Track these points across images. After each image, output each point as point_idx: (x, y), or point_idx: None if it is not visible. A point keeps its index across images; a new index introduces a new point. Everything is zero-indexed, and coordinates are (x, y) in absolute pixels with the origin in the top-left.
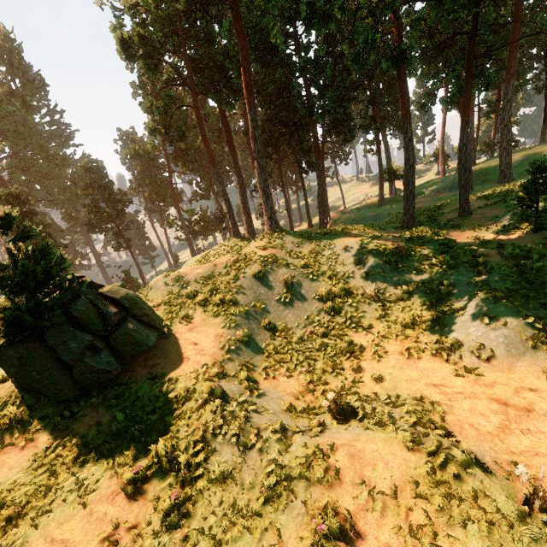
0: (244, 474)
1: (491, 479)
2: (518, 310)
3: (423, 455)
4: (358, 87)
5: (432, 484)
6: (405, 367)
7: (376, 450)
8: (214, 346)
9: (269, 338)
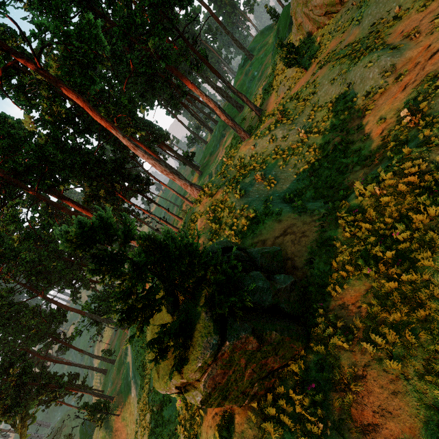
0: None
1: None
2: (372, 53)
3: None
4: None
5: None
6: (379, 109)
7: None
8: (298, 219)
9: (301, 199)
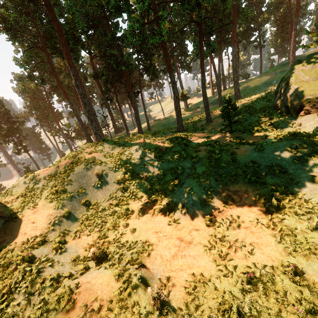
0: (27, 312)
1: (145, 293)
2: (201, 184)
3: (121, 283)
4: (158, 47)
5: (118, 301)
6: (148, 222)
7: (101, 283)
8: (44, 223)
9: (86, 210)
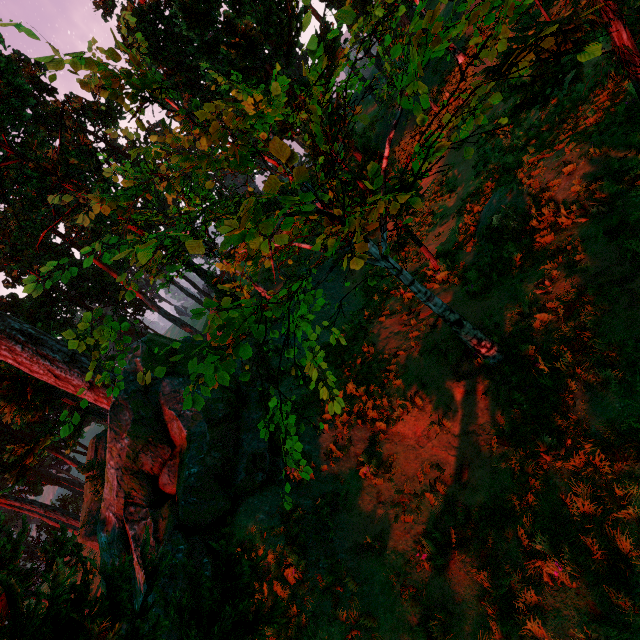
0: None
1: None
2: None
3: None
4: None
5: None
6: None
7: None
8: None
9: None
